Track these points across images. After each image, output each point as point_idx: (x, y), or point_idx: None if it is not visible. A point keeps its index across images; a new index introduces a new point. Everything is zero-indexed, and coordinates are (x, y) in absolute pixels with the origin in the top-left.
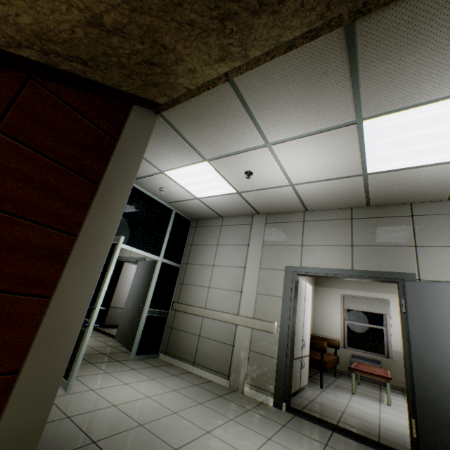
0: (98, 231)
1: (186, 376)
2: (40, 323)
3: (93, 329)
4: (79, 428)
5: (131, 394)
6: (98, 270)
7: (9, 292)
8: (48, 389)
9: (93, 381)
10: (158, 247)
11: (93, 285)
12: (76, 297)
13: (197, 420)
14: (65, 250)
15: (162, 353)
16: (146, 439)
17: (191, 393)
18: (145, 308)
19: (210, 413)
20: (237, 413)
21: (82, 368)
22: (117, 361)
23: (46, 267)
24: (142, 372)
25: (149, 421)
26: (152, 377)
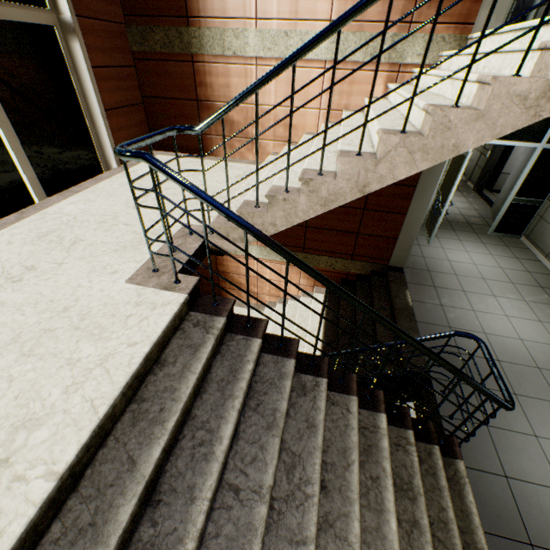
0: (427, 183)
1: (527, 263)
2: (402, 224)
3: (478, 194)
4: (425, 263)
5: (463, 258)
6: (427, 202)
7: (391, 212)
8: (407, 247)
9: (445, 243)
10: (539, 132)
11: (425, 209)
12: (416, 215)
13: (493, 288)
14: (411, 194)
15: (524, 236)
16: (452, 281)
17: (513, 275)
18: (508, 197)
19: (511, 290)
20: (537, 301)
21: (444, 232)
22: (473, 233)
23: (403, 203)
24: (487, 247)
25: (461, 275)
26: (492, 253)
